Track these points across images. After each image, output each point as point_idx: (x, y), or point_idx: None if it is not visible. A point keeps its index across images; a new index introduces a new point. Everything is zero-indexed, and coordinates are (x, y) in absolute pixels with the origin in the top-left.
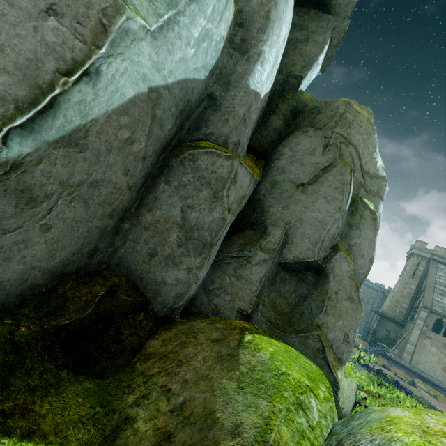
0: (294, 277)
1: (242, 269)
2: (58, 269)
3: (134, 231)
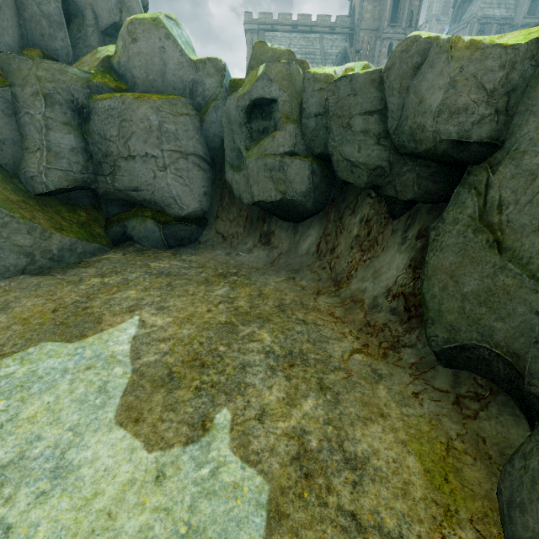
0: (114, 39)
1: (86, 42)
2: (19, 44)
3: (27, 25)
